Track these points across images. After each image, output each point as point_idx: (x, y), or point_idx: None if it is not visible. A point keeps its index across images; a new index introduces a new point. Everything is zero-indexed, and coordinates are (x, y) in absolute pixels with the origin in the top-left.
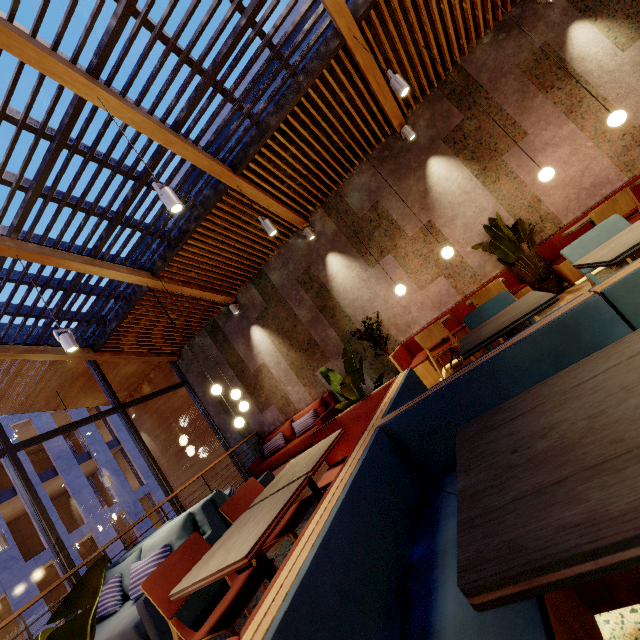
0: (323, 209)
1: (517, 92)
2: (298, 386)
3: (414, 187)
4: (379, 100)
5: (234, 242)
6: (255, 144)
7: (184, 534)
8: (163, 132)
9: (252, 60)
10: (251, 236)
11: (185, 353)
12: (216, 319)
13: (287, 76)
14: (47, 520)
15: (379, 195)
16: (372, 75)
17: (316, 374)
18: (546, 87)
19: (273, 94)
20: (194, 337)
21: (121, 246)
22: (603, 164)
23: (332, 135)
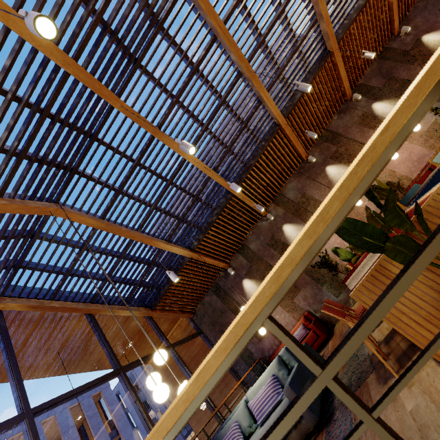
0: (274, 203)
1: (359, 132)
2: (283, 313)
3: (322, 181)
4: (295, 147)
5: (231, 227)
6: (245, 173)
7: (281, 367)
8: (212, 171)
9: (245, 139)
10: (239, 222)
11: (198, 310)
12: (218, 281)
13: (258, 143)
14: (150, 421)
15: (304, 189)
16: (292, 137)
17: (294, 301)
18: (372, 127)
19: (252, 151)
20: (204, 297)
21: (180, 234)
22: (418, 149)
23: (276, 165)
